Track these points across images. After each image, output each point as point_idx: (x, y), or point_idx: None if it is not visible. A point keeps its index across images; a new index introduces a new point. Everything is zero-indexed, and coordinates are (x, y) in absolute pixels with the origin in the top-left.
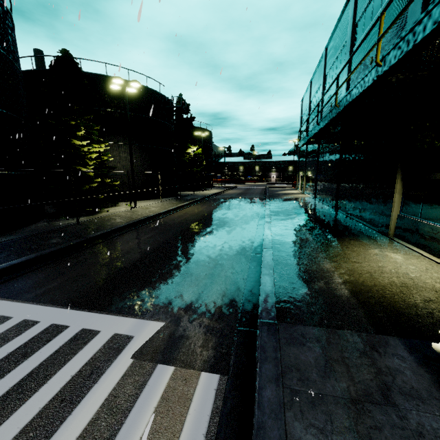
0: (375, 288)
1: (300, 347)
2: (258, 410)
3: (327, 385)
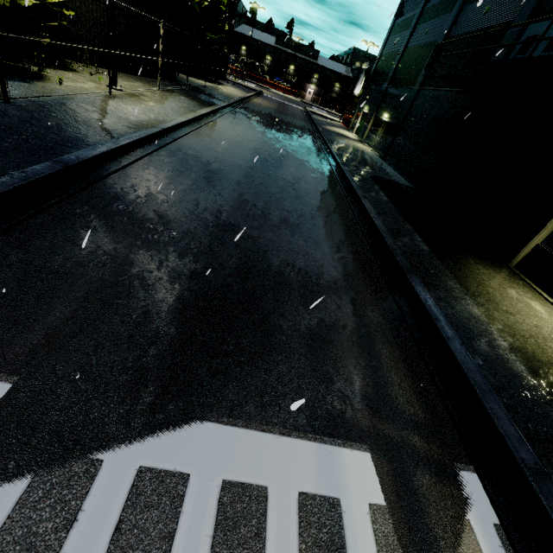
0: (552, 368)
1: None
2: None
3: None
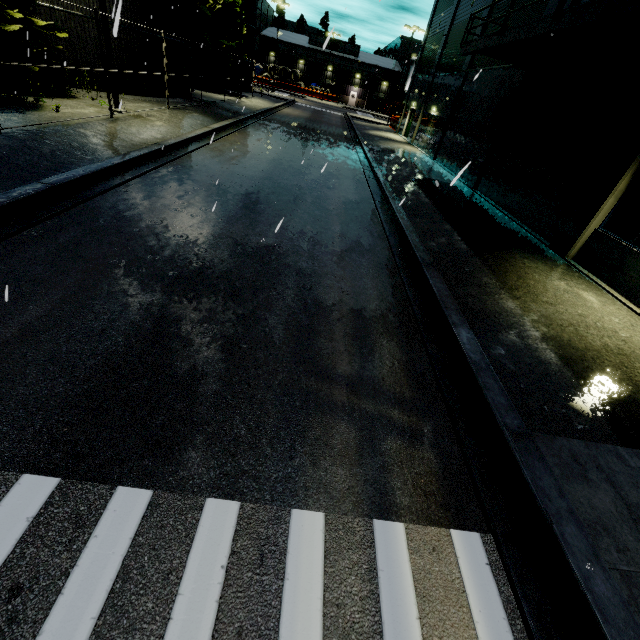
0: (589, 354)
1: (584, 483)
2: (609, 627)
3: None
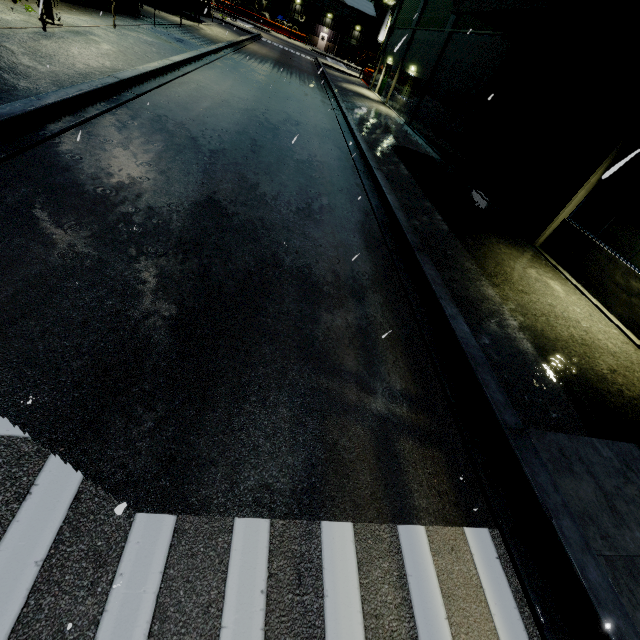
0: (559, 344)
1: (571, 476)
2: (602, 610)
3: (627, 539)
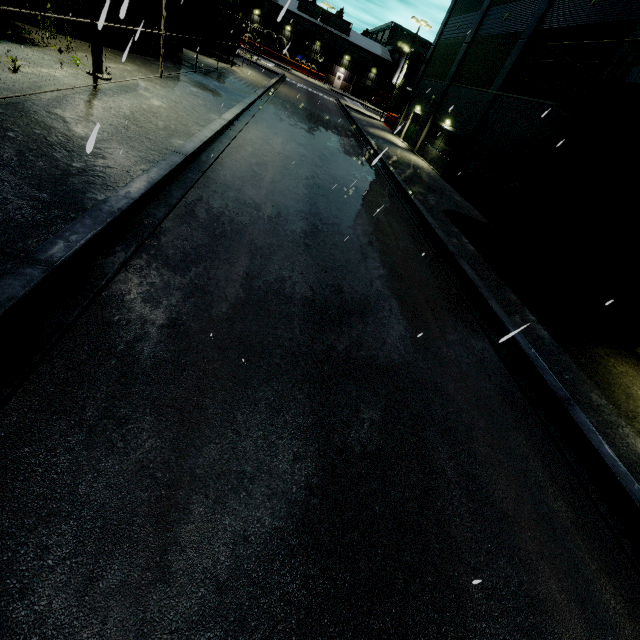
0: None
1: None
2: None
3: None
